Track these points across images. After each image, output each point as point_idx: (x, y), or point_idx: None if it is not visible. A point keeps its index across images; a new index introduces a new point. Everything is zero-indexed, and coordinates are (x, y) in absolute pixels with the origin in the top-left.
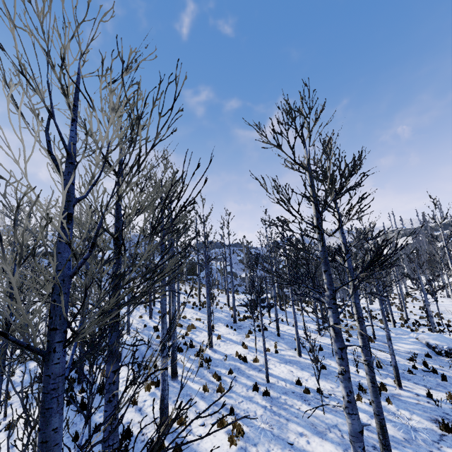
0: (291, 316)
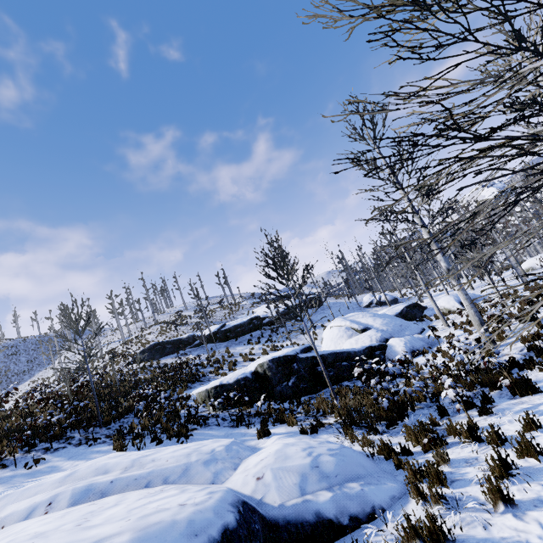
0: None
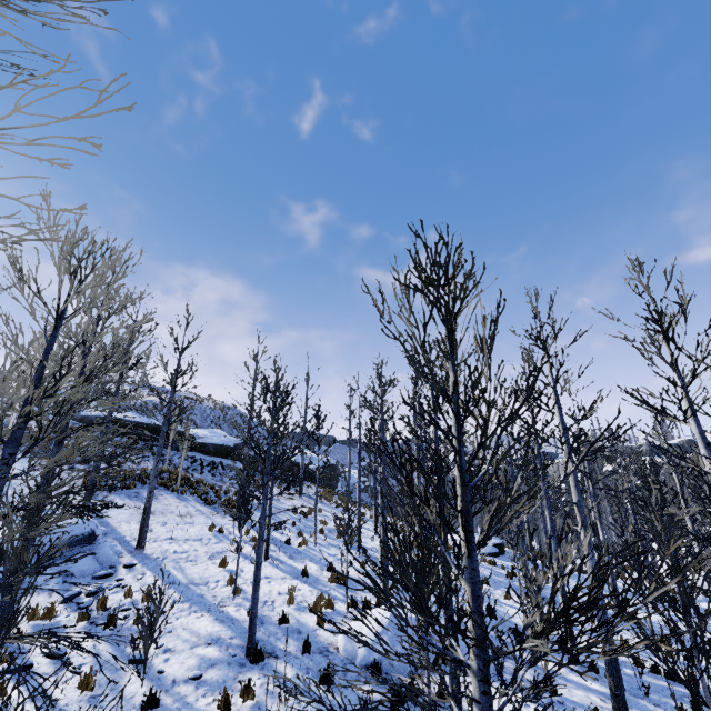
0: (586, 582)
